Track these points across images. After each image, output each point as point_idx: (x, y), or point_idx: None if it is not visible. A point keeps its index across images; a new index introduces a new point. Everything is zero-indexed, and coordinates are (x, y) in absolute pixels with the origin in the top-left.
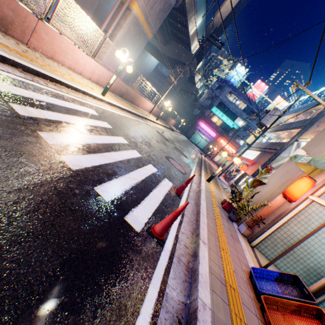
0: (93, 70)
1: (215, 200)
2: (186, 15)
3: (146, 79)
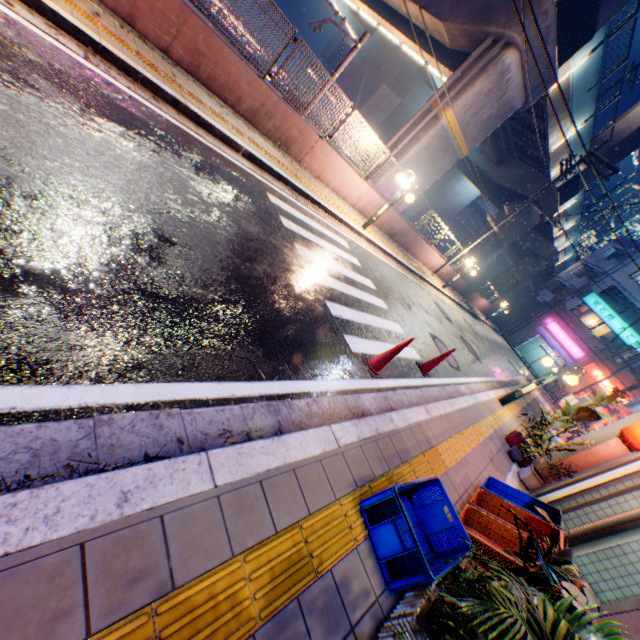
0: (360, 196)
1: (493, 422)
2: (544, 120)
3: (449, 219)
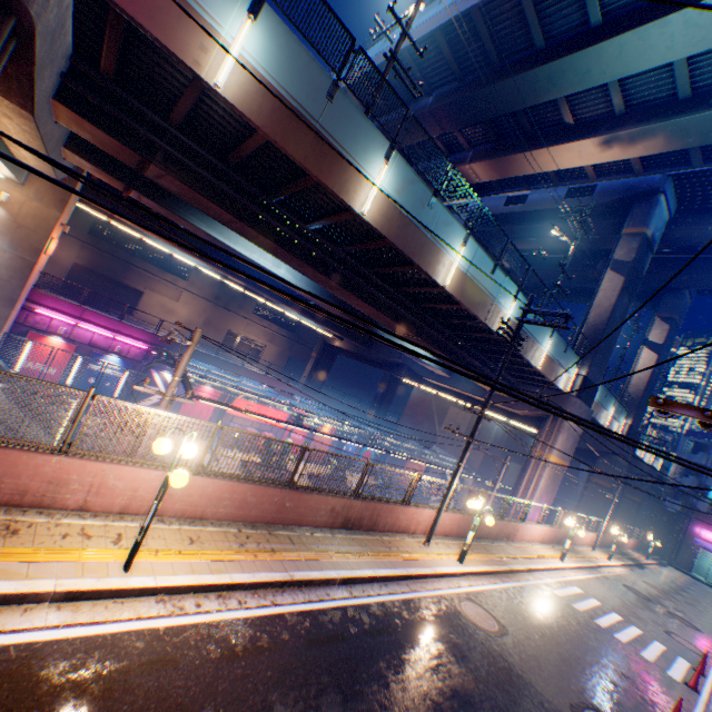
0: (538, 533)
1: None
2: (592, 417)
3: None
